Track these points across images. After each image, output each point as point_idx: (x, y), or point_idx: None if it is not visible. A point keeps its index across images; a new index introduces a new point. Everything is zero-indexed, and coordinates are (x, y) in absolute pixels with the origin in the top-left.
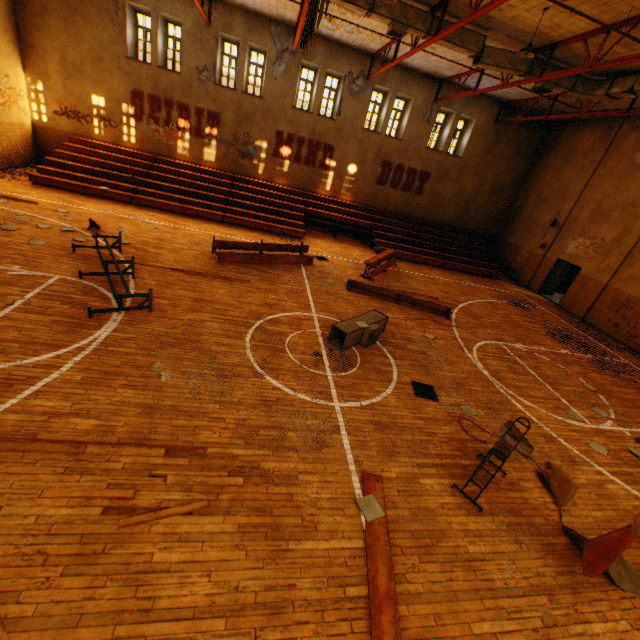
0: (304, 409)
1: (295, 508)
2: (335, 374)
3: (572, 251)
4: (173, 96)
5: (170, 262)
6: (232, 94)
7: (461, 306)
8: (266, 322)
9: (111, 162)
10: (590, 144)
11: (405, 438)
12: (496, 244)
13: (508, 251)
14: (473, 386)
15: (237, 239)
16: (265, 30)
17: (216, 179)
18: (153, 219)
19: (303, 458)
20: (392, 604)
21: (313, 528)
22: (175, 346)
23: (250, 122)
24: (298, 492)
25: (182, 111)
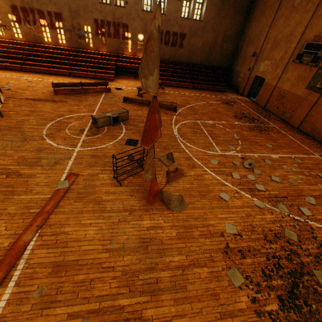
0: (58, 151)
1: (26, 185)
2: (86, 137)
3: (262, 69)
4: (33, 6)
5: (27, 96)
6: None
7: (189, 106)
8: (64, 118)
9: (10, 50)
10: None
11: (104, 160)
12: (230, 73)
13: (235, 76)
14: (163, 139)
15: None
16: None
17: (67, 53)
18: (30, 77)
19: (43, 169)
20: (47, 214)
21: (30, 192)
22: (7, 130)
23: (78, 16)
24: (32, 180)
25: (40, 14)
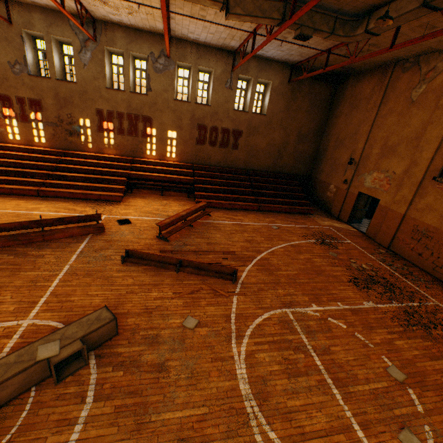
0: None
1: None
2: None
3: (370, 184)
4: None
5: None
6: (47, 82)
7: (259, 257)
8: None
9: None
10: (370, 90)
11: None
12: (310, 182)
13: (320, 187)
14: (208, 440)
15: (35, 213)
16: (65, 23)
17: (43, 156)
18: None
19: None
20: None
21: None
22: None
23: (70, 104)
24: None
25: (4, 101)
